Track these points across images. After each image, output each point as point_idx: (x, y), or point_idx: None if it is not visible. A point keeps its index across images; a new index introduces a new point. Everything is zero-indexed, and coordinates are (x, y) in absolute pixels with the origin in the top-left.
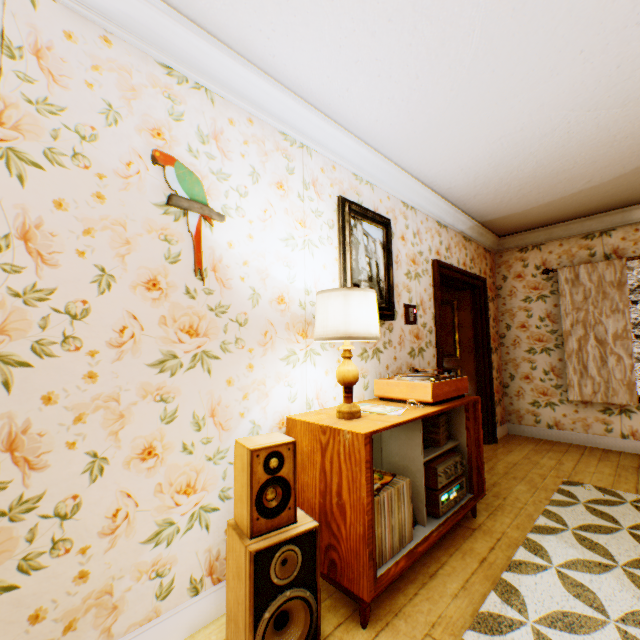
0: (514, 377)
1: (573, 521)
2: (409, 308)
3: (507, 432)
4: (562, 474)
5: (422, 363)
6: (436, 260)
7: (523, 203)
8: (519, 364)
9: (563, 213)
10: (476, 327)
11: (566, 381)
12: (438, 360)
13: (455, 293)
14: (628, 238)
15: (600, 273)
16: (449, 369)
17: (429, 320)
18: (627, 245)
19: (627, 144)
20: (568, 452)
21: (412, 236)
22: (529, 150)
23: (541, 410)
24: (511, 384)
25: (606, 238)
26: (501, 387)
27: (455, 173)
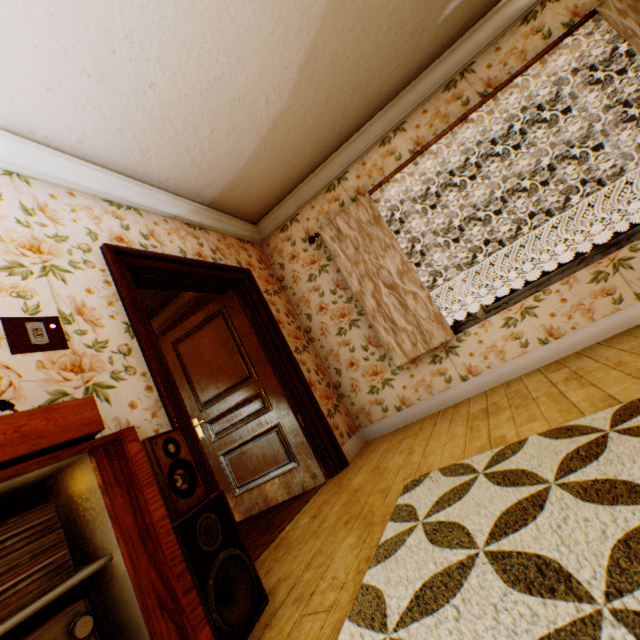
0: (341, 370)
1: (403, 592)
2: (27, 323)
3: (365, 440)
4: (410, 470)
5: (109, 410)
6: (107, 245)
7: (226, 157)
8: (338, 352)
9: (290, 168)
10: (260, 329)
11: (385, 346)
12: (161, 392)
13: (220, 299)
14: (362, 174)
15: (356, 217)
16: (253, 398)
17: (117, 335)
18: (365, 181)
19: (250, 13)
20: (422, 430)
21: (21, 212)
22: (118, 30)
23: (382, 394)
24: (342, 380)
25: (345, 183)
26: (334, 389)
27: (49, 101)
